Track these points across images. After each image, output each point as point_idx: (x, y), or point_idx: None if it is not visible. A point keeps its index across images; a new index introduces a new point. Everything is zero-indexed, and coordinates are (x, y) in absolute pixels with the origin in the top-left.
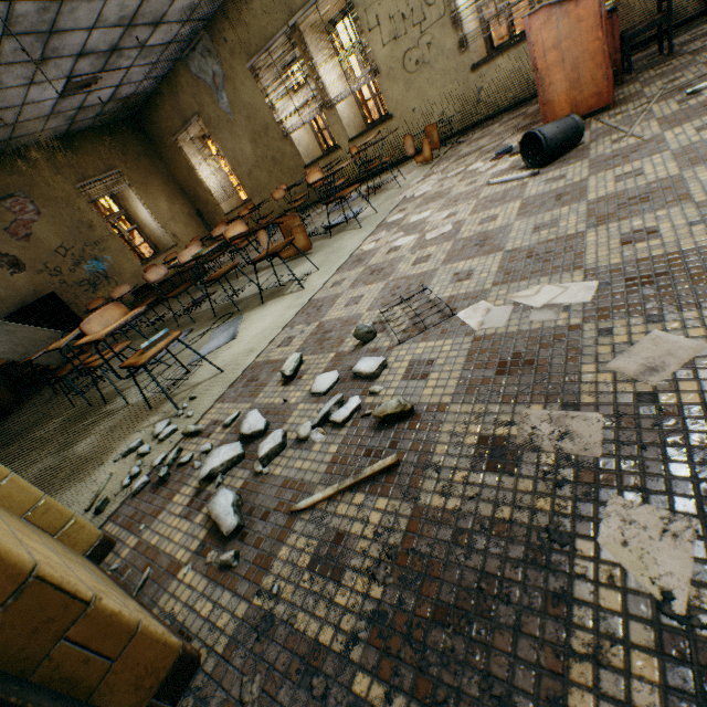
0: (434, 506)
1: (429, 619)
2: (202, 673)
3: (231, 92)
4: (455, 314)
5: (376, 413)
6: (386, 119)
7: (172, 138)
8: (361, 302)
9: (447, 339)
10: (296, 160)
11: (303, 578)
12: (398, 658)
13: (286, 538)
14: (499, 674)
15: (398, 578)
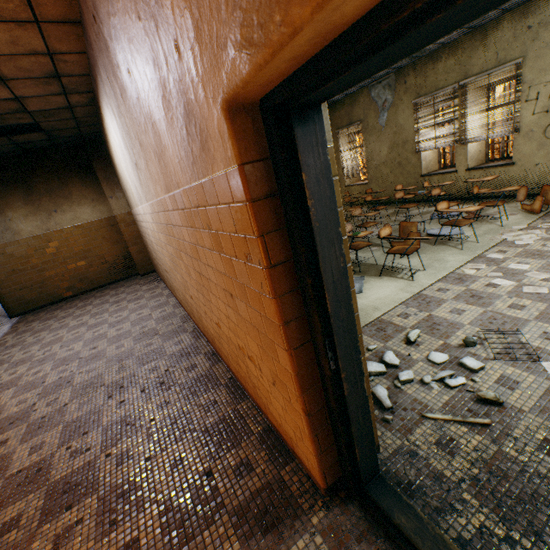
0: (510, 454)
1: (502, 492)
2: (381, 455)
3: (391, 114)
4: (540, 361)
5: (479, 394)
6: (507, 164)
7: (336, 130)
8: (463, 315)
9: (531, 374)
10: (416, 169)
11: (431, 446)
12: (484, 497)
13: (419, 425)
14: (537, 524)
15: (487, 471)
